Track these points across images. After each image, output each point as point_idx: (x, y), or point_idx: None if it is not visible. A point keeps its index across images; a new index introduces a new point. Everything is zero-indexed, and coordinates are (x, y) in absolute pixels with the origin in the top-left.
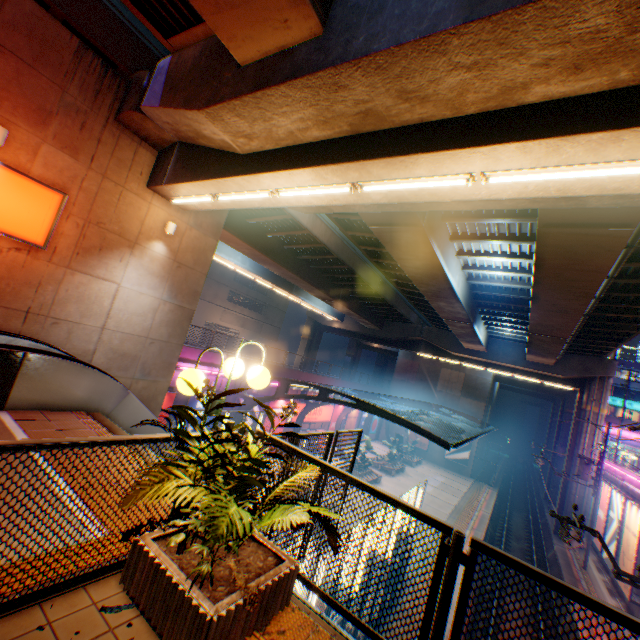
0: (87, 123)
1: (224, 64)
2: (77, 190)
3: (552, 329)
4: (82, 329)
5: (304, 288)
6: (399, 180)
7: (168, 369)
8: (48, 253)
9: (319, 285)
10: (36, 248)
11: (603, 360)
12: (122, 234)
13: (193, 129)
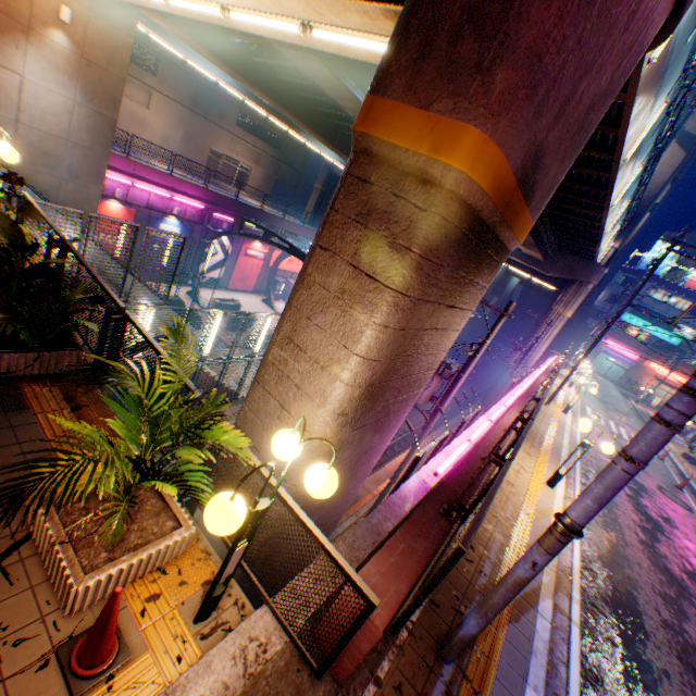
0: None
1: None
2: None
3: None
4: None
5: (293, 122)
6: None
7: (98, 178)
8: None
9: (307, 121)
10: None
11: (592, 265)
12: (11, 15)
13: None
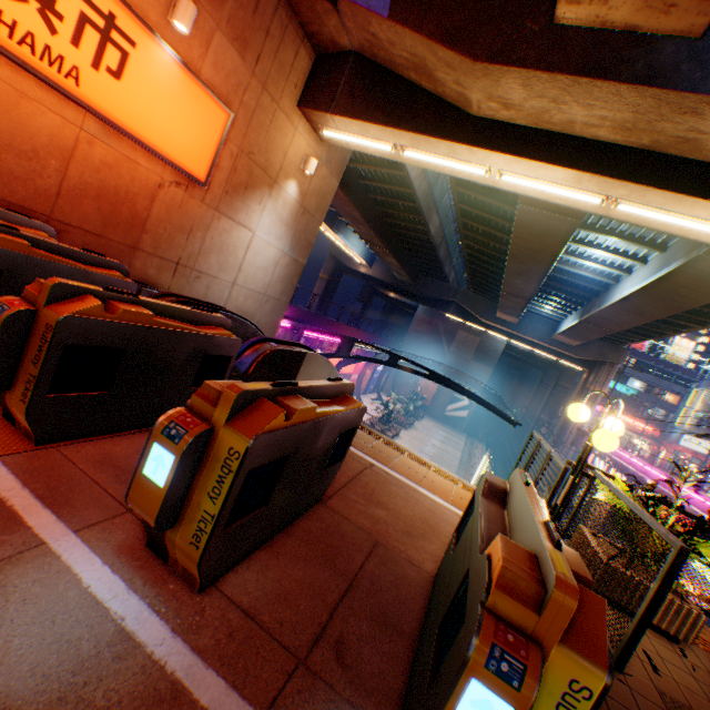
0: (260, 2)
1: (522, 1)
2: (237, 105)
3: (610, 323)
4: (217, 284)
5: (358, 230)
6: (667, 212)
7: (273, 329)
8: (202, 190)
9: (378, 231)
10: (193, 183)
11: (619, 348)
12: (266, 169)
13: (420, 62)
